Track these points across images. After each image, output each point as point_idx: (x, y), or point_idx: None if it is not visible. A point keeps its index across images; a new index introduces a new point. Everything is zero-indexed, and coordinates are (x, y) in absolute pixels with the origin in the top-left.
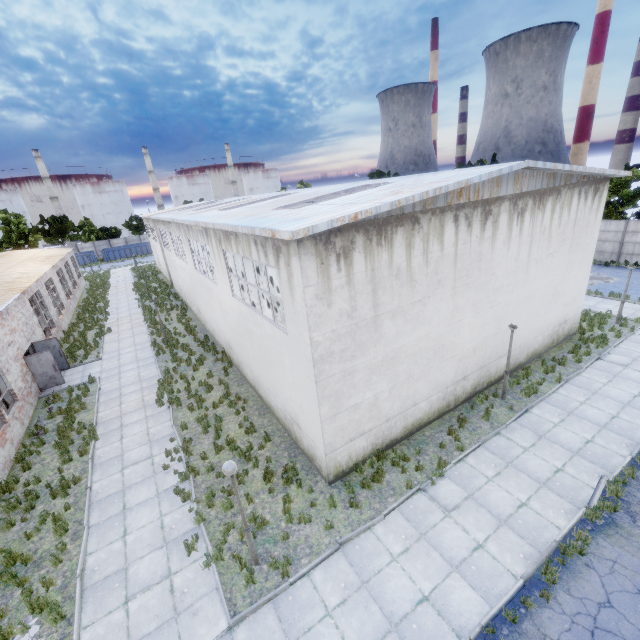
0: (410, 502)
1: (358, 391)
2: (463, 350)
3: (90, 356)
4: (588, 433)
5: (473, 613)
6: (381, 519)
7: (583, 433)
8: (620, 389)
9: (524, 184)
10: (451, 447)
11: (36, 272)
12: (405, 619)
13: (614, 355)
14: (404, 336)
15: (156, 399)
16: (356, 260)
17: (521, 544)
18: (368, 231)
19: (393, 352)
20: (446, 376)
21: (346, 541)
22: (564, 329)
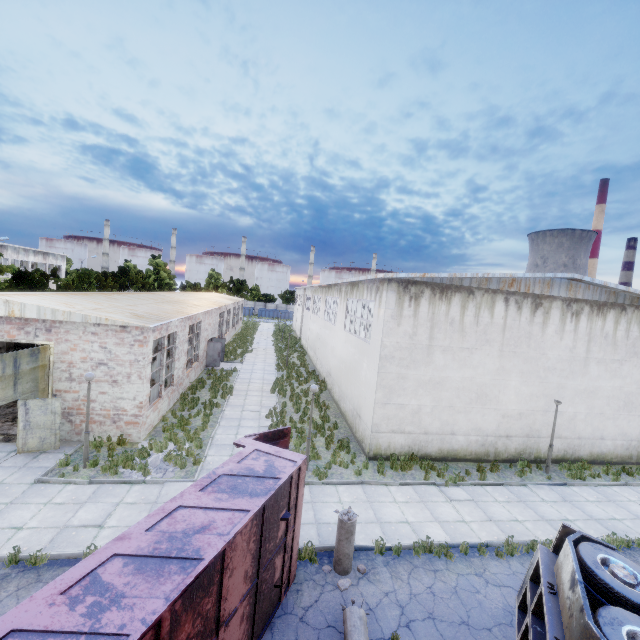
0: (423, 487)
1: (406, 395)
2: (507, 408)
3: (236, 360)
4: (619, 515)
5: (438, 539)
6: (396, 484)
7: (614, 514)
8: None
9: (578, 293)
10: (476, 477)
11: (226, 302)
12: (388, 523)
13: None
14: (451, 370)
15: (271, 388)
16: (422, 304)
17: (499, 533)
18: (434, 289)
19: (439, 378)
20: (487, 424)
21: (367, 483)
22: None
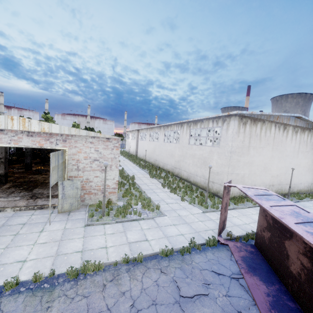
0: (256, 207)
1: (239, 169)
2: (273, 173)
3: None
4: None
5: None
6: (246, 207)
7: None
8: None
9: (297, 123)
10: None
11: None
12: None
13: None
14: (255, 157)
15: (150, 175)
16: (247, 126)
17: None
18: (251, 120)
19: (251, 161)
20: (266, 180)
21: (235, 208)
22: None
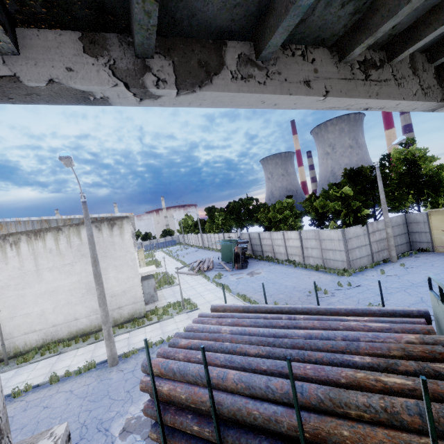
0: None
1: None
2: None
3: None
4: None
5: None
6: None
7: None
8: (72, 360)
9: (11, 228)
10: None
11: None
12: None
13: (127, 334)
14: None
15: None
16: None
17: None
18: None
19: None
20: None
21: None
22: (122, 313)
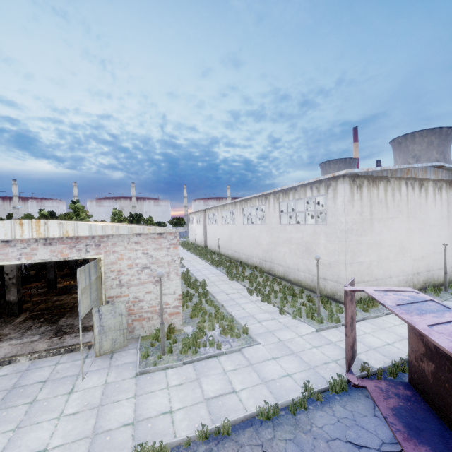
0: None
1: (362, 255)
2: (415, 255)
3: None
4: None
5: None
6: (383, 315)
7: None
8: None
9: (439, 175)
10: None
11: None
12: None
13: None
14: (384, 234)
15: (229, 277)
16: (364, 190)
17: None
18: (369, 180)
19: (379, 240)
20: (407, 267)
21: (366, 318)
22: None
